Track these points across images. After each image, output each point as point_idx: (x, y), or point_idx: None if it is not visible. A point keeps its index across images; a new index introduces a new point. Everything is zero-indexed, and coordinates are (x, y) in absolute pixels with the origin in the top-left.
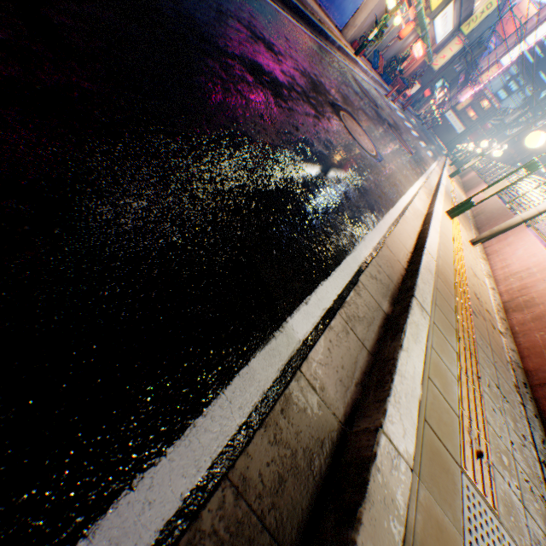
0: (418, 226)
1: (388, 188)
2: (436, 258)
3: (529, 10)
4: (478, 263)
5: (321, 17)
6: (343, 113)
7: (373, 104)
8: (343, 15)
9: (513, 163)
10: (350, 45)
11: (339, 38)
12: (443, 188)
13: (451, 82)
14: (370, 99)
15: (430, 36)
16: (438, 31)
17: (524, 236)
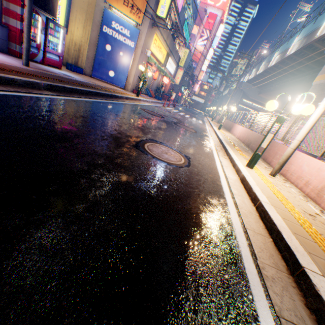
0: (250, 203)
1: (211, 187)
2: (313, 262)
3: (200, 48)
4: (291, 191)
5: (109, 88)
6: (147, 144)
7: (160, 117)
8: (121, 82)
9: (236, 105)
10: (132, 92)
11: (125, 92)
12: (225, 142)
13: (187, 85)
14: (157, 115)
15: (167, 73)
16: (170, 69)
17: (296, 154)
